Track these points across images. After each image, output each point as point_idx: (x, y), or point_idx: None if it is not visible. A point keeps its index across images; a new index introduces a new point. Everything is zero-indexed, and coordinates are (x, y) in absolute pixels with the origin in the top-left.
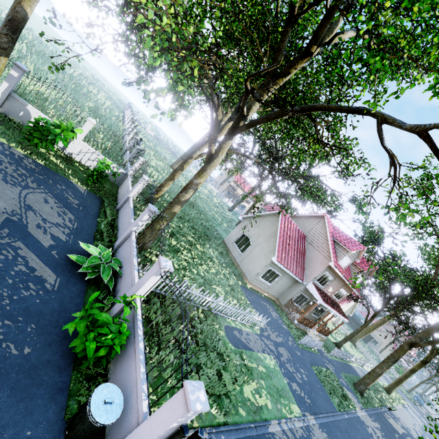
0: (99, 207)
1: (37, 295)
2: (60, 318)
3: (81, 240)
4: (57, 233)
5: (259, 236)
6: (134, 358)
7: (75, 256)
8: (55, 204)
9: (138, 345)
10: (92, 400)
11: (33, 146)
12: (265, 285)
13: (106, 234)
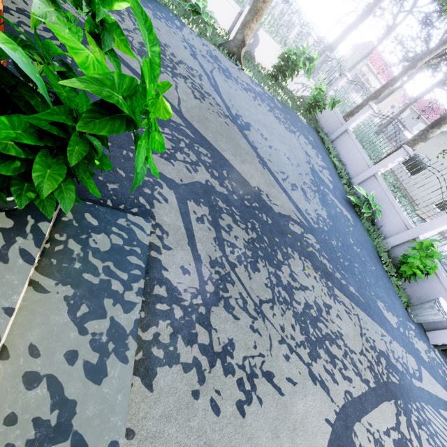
0: (320, 140)
1: (354, 230)
2: (368, 247)
3: (336, 179)
4: (327, 175)
5: (444, 159)
6: (439, 282)
7: (351, 197)
8: (309, 145)
9: (441, 275)
10: (443, 306)
11: (266, 80)
12: (434, 212)
13: (345, 172)
